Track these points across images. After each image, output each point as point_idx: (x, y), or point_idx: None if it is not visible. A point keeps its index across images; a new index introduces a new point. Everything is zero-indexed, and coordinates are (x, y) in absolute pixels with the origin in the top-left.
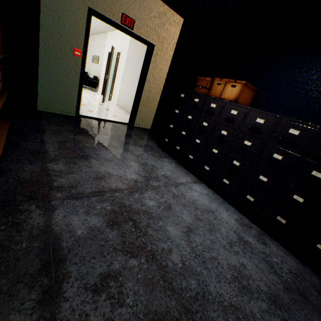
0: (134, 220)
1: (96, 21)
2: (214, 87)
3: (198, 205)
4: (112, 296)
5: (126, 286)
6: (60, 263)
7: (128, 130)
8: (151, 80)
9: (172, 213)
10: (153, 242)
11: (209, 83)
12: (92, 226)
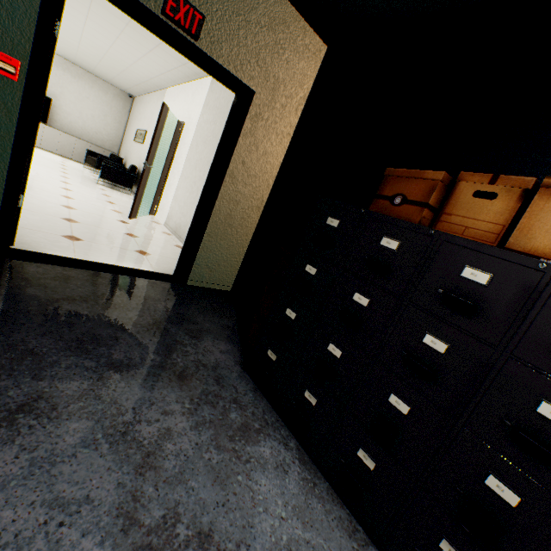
0: None
1: (143, 61)
2: (463, 202)
3: None
4: None
5: None
6: None
7: (163, 300)
8: (239, 175)
9: None
10: None
11: (439, 187)
12: None
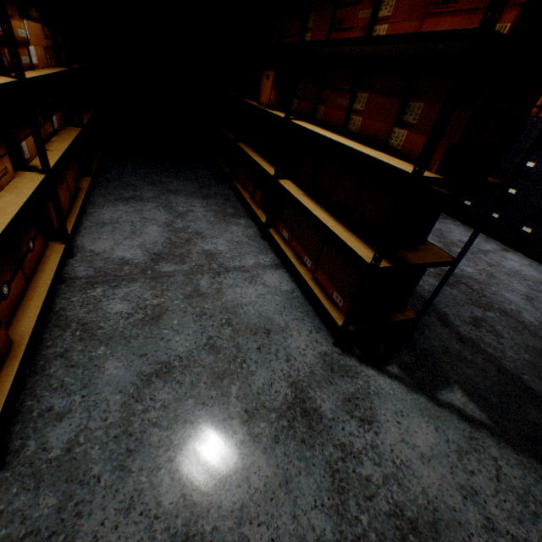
0: (464, 284)
1: None
2: None
3: (525, 276)
4: (490, 331)
5: (496, 327)
6: (432, 305)
7: None
8: None
9: (499, 281)
10: (497, 303)
11: None
12: (431, 284)
